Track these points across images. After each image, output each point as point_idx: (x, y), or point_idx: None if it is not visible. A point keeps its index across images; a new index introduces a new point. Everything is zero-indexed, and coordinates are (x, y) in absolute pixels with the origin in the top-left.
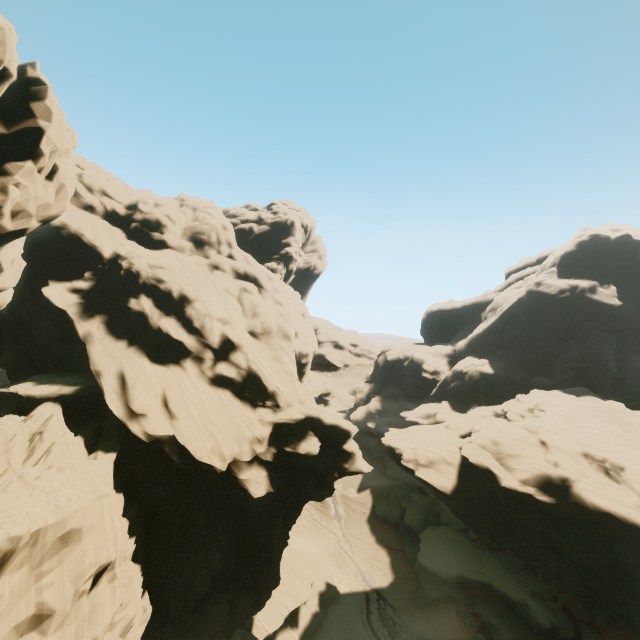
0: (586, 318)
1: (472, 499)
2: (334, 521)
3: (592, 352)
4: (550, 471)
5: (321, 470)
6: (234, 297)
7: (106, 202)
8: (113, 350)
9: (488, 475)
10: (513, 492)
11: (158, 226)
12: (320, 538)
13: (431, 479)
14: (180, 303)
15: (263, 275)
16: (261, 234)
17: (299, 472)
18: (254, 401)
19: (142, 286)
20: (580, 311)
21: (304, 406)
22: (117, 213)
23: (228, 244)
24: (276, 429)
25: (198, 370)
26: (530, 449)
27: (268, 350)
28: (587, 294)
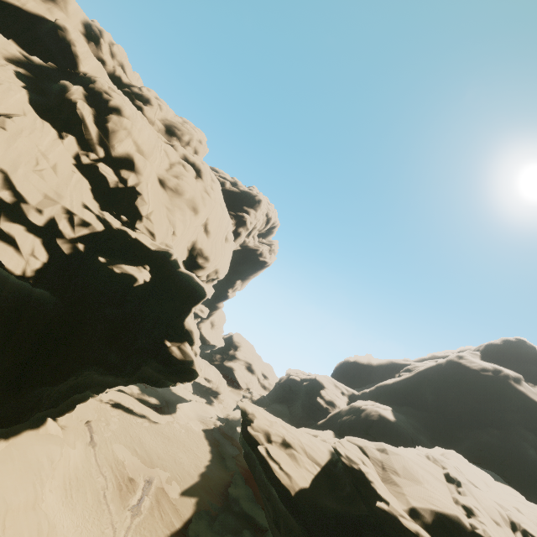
0: (507, 406)
1: (322, 521)
2: (127, 512)
3: (512, 443)
4: (458, 518)
5: (127, 318)
6: (168, 160)
7: (118, 69)
8: (1, 71)
9: (359, 486)
10: (390, 533)
11: (146, 102)
12: (91, 523)
13: (275, 463)
14: (110, 110)
15: (208, 173)
16: (230, 191)
17: (96, 303)
18: (109, 207)
19: (89, 89)
20: (502, 395)
21: (162, 245)
22: (121, 80)
23: (195, 151)
24: (108, 240)
25: (74, 150)
26: (430, 479)
27: (166, 200)
28: (511, 381)
